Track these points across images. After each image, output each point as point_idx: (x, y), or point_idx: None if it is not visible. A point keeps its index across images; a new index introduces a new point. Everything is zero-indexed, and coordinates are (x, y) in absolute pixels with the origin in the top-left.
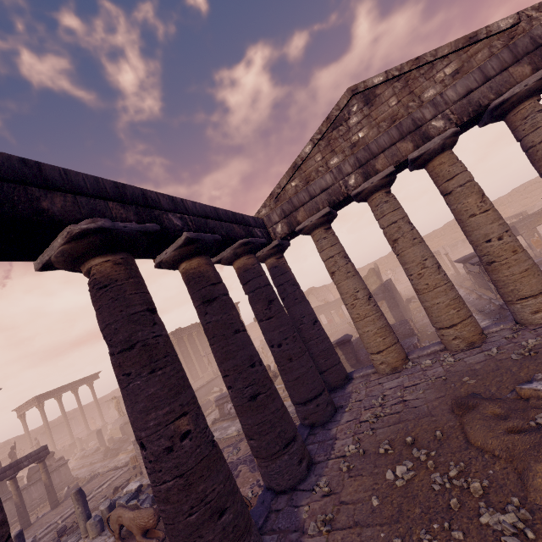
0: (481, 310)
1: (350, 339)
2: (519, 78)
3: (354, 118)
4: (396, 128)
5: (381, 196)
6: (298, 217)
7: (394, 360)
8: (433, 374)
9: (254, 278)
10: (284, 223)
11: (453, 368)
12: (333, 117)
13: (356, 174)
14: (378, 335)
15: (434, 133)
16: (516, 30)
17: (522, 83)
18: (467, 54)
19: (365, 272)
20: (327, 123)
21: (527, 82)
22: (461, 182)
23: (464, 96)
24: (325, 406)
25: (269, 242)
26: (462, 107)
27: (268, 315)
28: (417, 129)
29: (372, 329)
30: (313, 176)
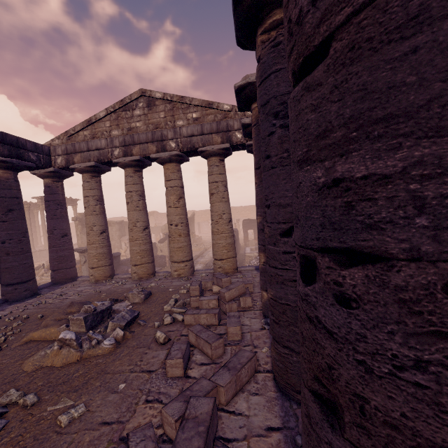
0: (207, 264)
1: (114, 256)
2: (215, 142)
3: (138, 111)
4: (152, 133)
5: (130, 171)
6: (75, 159)
7: (99, 275)
8: (102, 289)
9: (3, 189)
10: (64, 159)
11: (113, 288)
12: (125, 102)
13: (121, 149)
14: (95, 257)
15: (169, 149)
16: (229, 114)
17: (212, 146)
18: (206, 112)
19: (196, 215)
20: (120, 103)
21: (214, 147)
22: (172, 185)
23: (190, 136)
24: (23, 290)
25: (45, 167)
26: (187, 142)
27: (3, 219)
28: (161, 141)
29: (93, 252)
30: (99, 135)
